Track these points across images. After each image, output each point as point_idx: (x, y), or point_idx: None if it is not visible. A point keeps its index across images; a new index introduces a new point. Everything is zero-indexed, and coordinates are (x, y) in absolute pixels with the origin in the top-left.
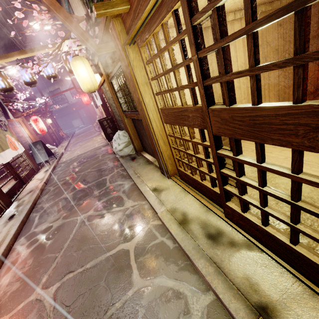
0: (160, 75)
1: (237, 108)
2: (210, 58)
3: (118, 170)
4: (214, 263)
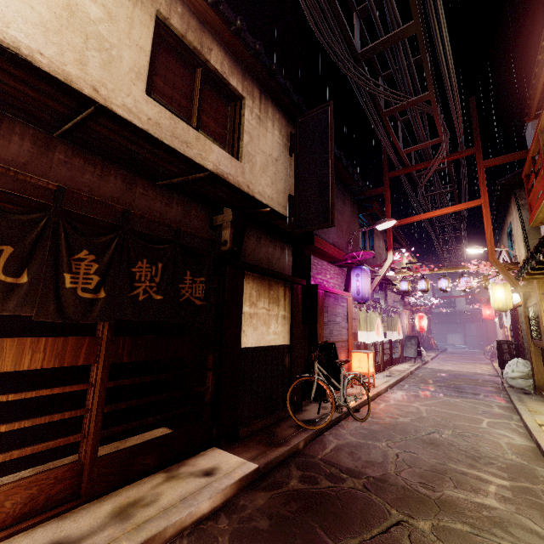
0: None
1: None
2: None
3: (498, 395)
4: None
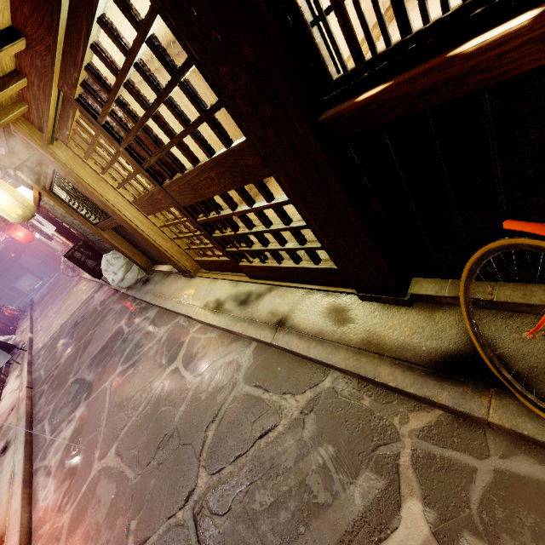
0: (107, 167)
1: (176, 180)
2: (168, 114)
3: (133, 307)
4: (247, 319)
